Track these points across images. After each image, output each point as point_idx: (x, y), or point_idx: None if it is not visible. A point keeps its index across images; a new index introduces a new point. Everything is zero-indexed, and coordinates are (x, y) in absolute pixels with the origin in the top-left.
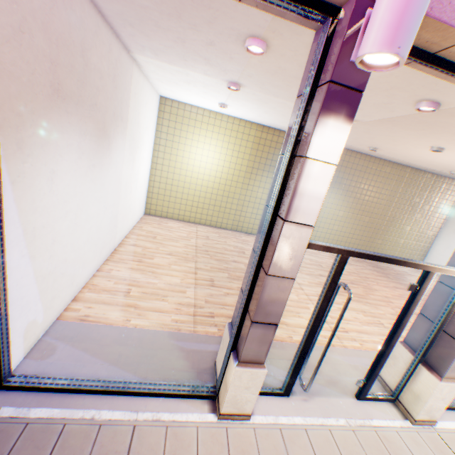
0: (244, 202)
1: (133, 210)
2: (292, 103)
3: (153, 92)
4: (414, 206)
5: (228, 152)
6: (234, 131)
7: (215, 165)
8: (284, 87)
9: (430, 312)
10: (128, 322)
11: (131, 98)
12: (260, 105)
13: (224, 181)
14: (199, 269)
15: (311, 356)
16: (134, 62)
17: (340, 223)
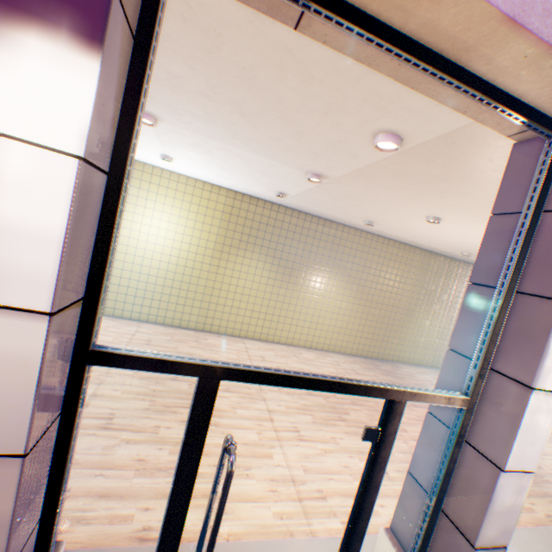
0: (213, 290)
1: None
2: (236, 147)
3: None
4: (431, 294)
5: (189, 222)
6: (197, 196)
7: (170, 238)
8: (205, 116)
9: (423, 470)
10: None
11: None
12: (205, 154)
13: (184, 260)
14: (99, 394)
15: None
16: None
17: (345, 316)
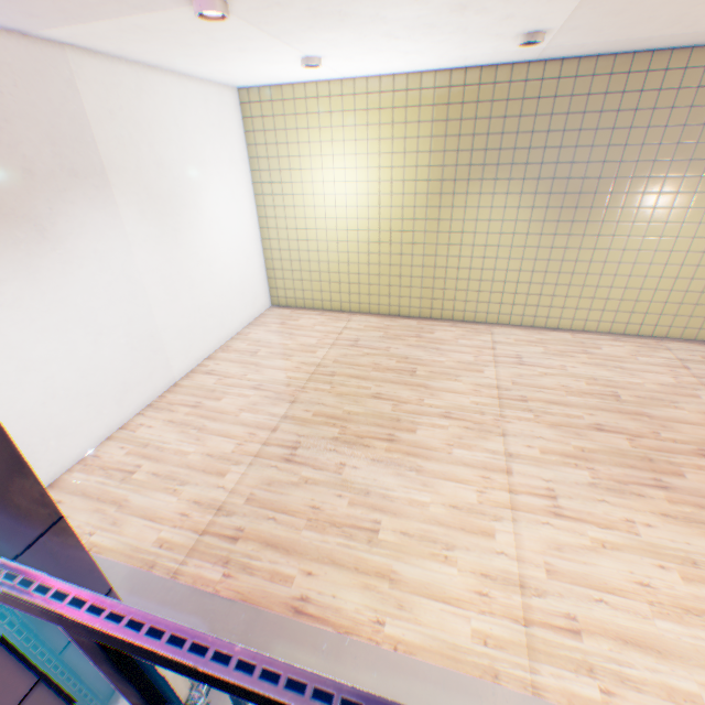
0: (435, 260)
1: (219, 311)
2: None
3: (197, 88)
4: None
5: (382, 160)
6: (386, 109)
7: (361, 195)
8: None
9: None
10: (88, 537)
11: (97, 124)
12: (342, 25)
13: (386, 224)
14: (289, 418)
15: (398, 700)
16: (63, 49)
17: None
